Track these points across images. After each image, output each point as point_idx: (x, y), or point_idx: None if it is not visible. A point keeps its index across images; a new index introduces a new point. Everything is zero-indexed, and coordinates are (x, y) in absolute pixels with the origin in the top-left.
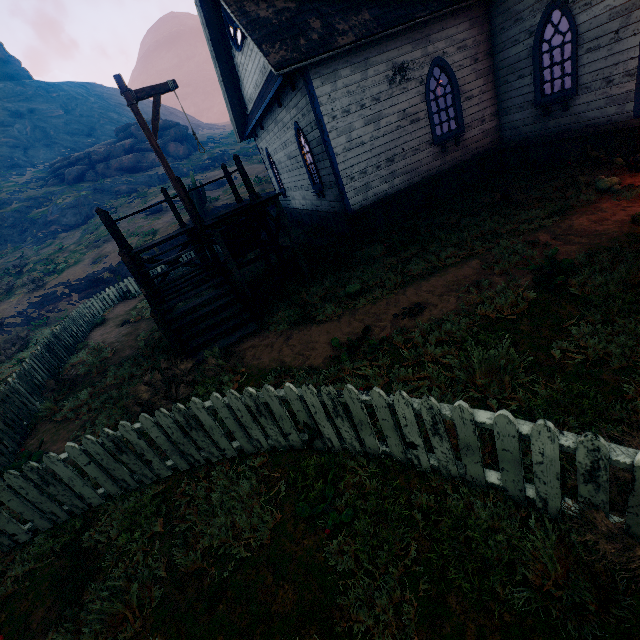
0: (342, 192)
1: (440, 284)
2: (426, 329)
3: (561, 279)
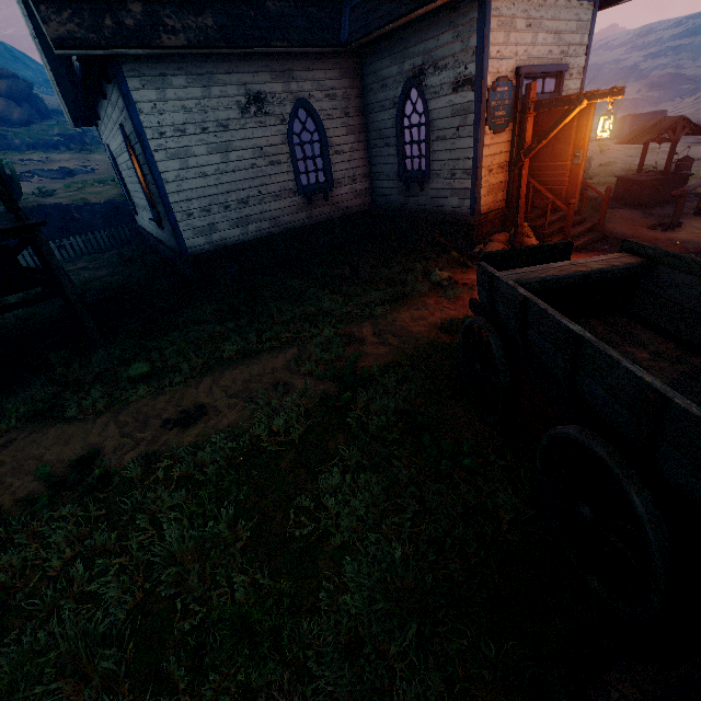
0: (175, 229)
1: (242, 377)
2: (178, 456)
3: (347, 397)
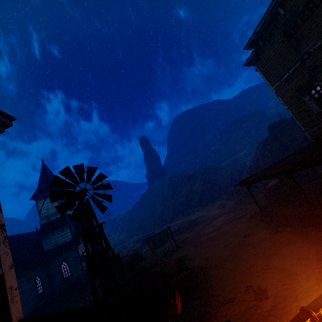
0: None
1: None
2: None
3: None
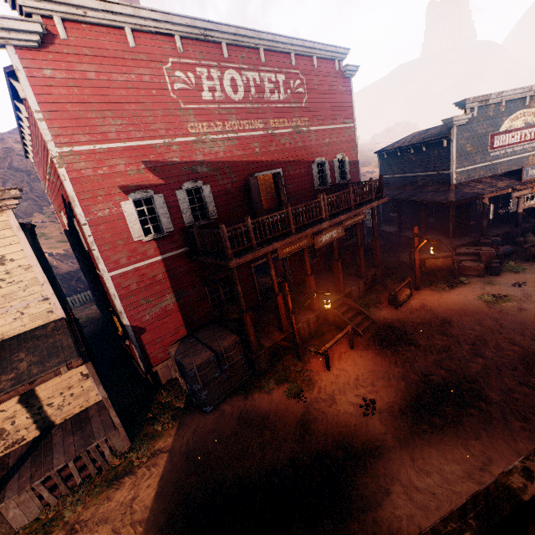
0: None
1: None
2: None
3: None
